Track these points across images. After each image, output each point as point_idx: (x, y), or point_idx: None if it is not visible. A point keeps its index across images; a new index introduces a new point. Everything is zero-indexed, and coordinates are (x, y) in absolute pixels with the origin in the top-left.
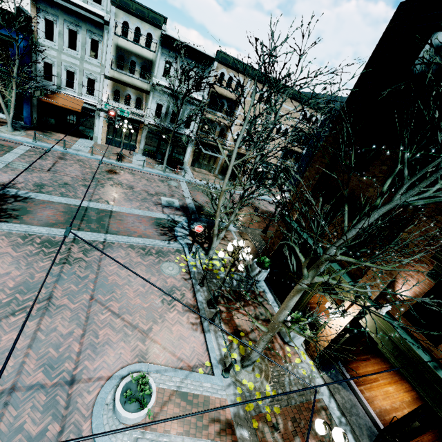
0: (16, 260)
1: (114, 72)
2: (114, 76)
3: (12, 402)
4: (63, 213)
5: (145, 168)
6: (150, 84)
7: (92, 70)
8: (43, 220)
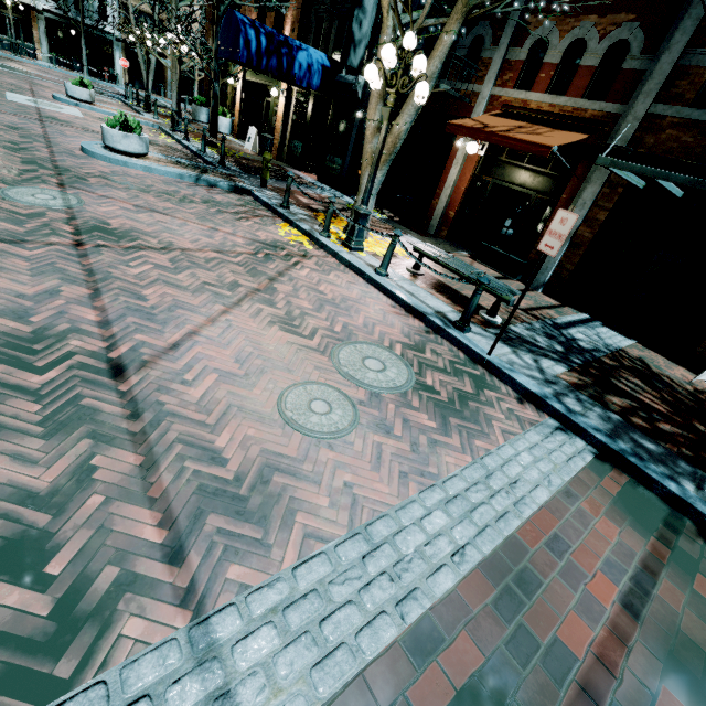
0: None
1: None
2: None
3: None
4: None
5: (58, 69)
6: None
7: None
8: None
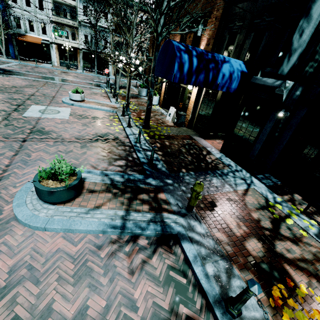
0: (24, 81)
1: (55, 17)
2: (56, 20)
3: (33, 96)
4: (41, 77)
5: (84, 73)
6: (77, 23)
7: (42, 18)
8: (32, 77)
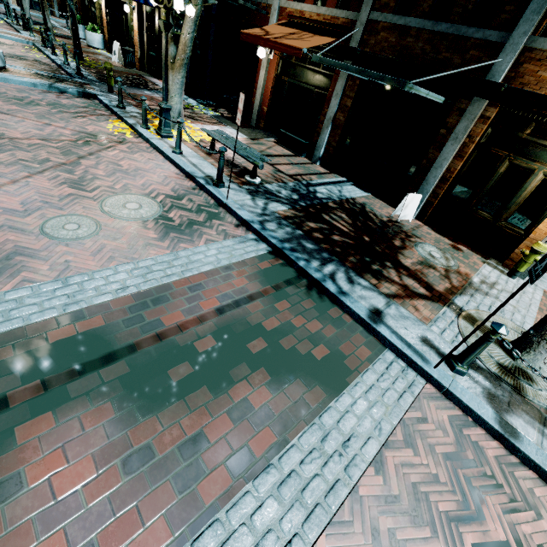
0: None
1: None
2: None
3: None
4: None
5: None
6: None
7: None
8: None
